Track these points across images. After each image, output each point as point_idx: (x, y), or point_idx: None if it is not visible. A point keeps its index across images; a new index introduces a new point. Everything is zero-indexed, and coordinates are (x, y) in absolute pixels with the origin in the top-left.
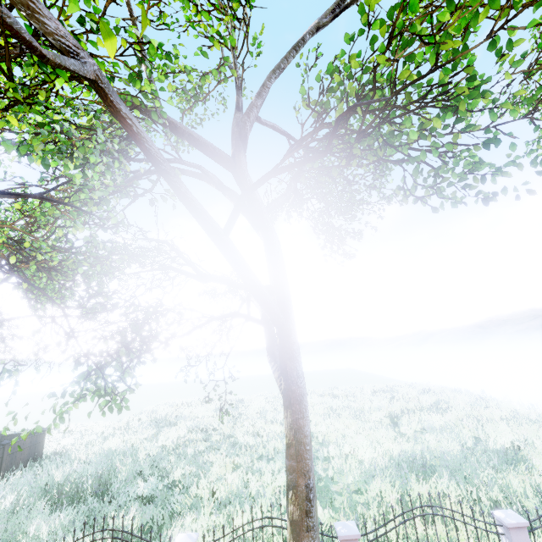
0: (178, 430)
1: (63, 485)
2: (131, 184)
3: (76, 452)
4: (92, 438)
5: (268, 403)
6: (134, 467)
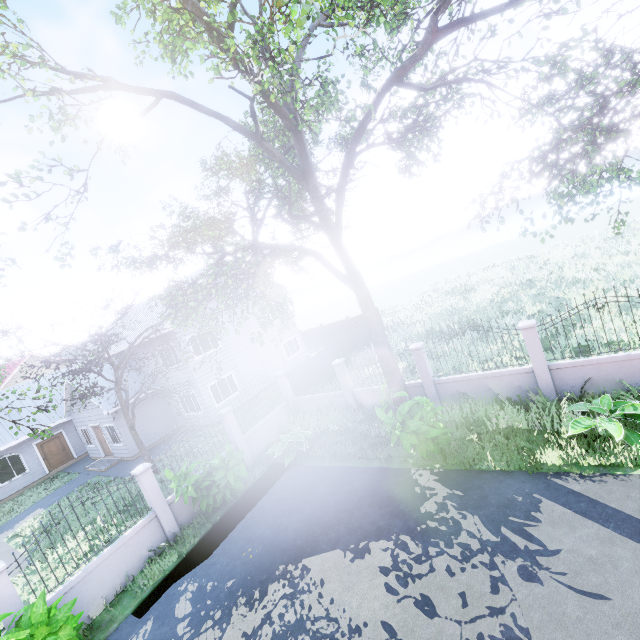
0: (486, 290)
1: (439, 328)
2: (409, 3)
3: (410, 319)
4: (405, 313)
5: (577, 248)
6: (480, 314)
